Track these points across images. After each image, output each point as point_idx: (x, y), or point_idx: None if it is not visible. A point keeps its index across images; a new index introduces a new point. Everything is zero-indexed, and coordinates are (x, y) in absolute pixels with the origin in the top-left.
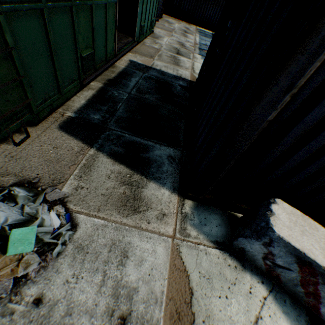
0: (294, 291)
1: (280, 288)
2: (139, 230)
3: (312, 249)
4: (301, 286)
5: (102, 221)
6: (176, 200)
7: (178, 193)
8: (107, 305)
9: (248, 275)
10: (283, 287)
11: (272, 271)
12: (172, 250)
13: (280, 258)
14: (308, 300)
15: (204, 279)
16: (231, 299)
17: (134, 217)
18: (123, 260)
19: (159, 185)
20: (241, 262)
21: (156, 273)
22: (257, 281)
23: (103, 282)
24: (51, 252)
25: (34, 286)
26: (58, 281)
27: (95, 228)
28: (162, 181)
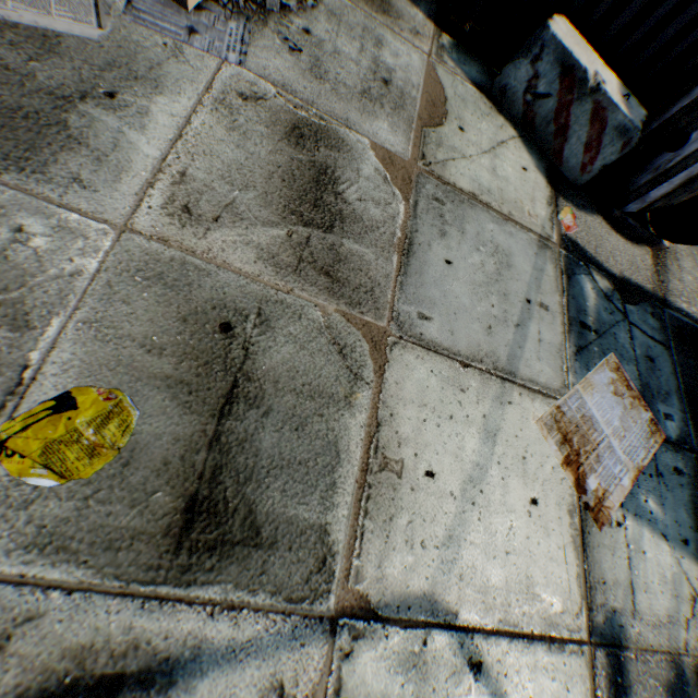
0: (544, 139)
1: (530, 141)
2: (392, 33)
3: (580, 56)
4: (554, 122)
5: (350, 5)
6: (432, 29)
7: (435, 24)
8: (369, 67)
9: (502, 119)
10: (534, 139)
11: (529, 115)
12: (428, 65)
13: (544, 79)
14: (555, 146)
15: (459, 99)
16: (483, 123)
17: (385, 19)
18: (379, 47)
19: (411, 4)
20: (497, 109)
21: (412, 72)
22: (509, 126)
23: (362, 51)
24: (304, 3)
25: (299, 21)
26: (320, 29)
27: (344, 7)
28: (415, 2)
